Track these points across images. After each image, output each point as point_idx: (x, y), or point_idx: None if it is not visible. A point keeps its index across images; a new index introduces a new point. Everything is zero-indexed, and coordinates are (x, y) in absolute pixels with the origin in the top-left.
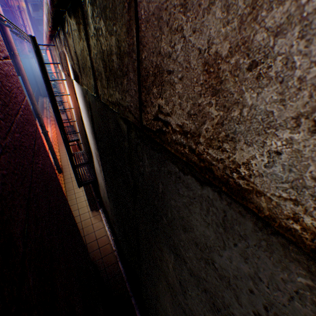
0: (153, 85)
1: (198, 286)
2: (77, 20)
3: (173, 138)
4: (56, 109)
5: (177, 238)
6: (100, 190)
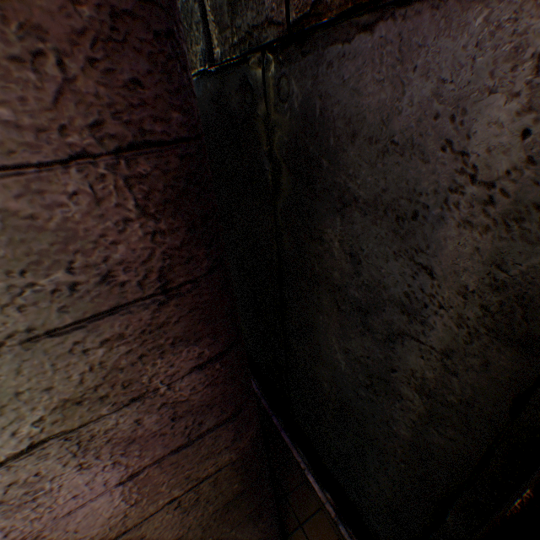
0: None
1: (376, 219)
2: None
3: None
4: None
5: (344, 170)
6: None
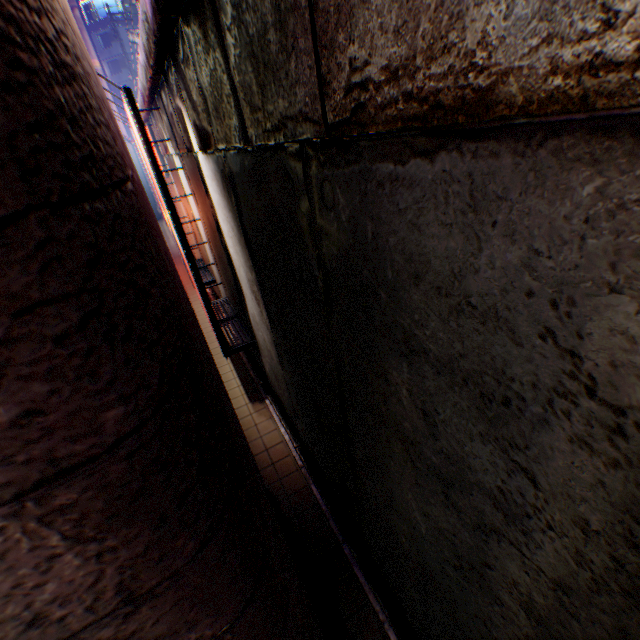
0: (337, 31)
1: (453, 384)
2: (200, 20)
3: (377, 103)
4: (174, 213)
5: (408, 313)
6: (264, 360)
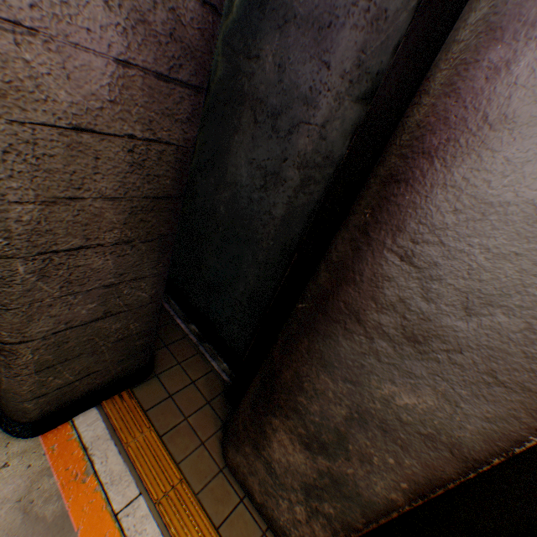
0: None
1: (306, 32)
2: None
3: None
4: None
5: None
6: None
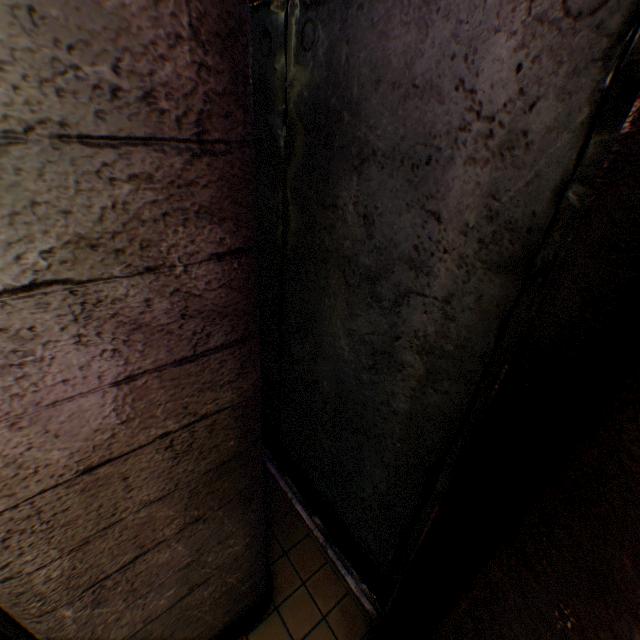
0: None
1: (393, 171)
2: None
3: None
4: None
5: (366, 122)
6: None
